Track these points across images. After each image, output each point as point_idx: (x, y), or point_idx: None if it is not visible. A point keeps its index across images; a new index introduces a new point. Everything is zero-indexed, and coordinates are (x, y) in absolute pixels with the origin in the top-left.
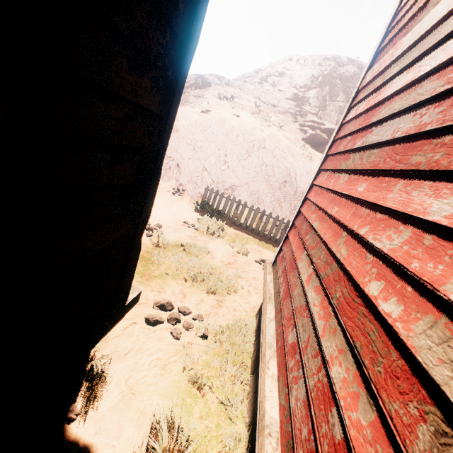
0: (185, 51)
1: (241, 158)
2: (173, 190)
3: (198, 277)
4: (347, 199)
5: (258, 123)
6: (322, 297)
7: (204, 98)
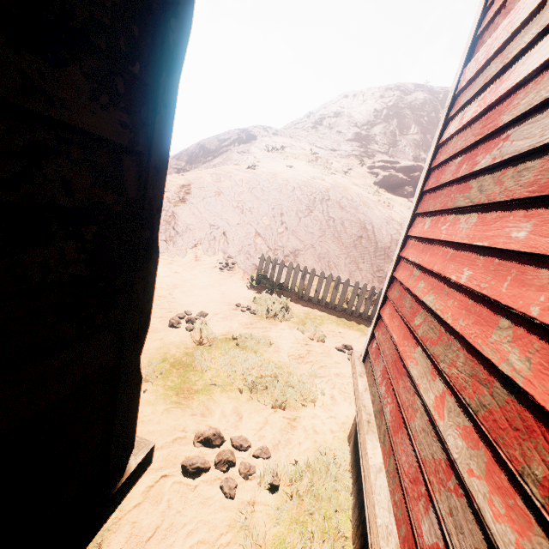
0: (164, 30)
1: (300, 215)
2: (220, 265)
3: (258, 385)
4: (489, 254)
5: (317, 172)
6: (487, 459)
7: (250, 153)
